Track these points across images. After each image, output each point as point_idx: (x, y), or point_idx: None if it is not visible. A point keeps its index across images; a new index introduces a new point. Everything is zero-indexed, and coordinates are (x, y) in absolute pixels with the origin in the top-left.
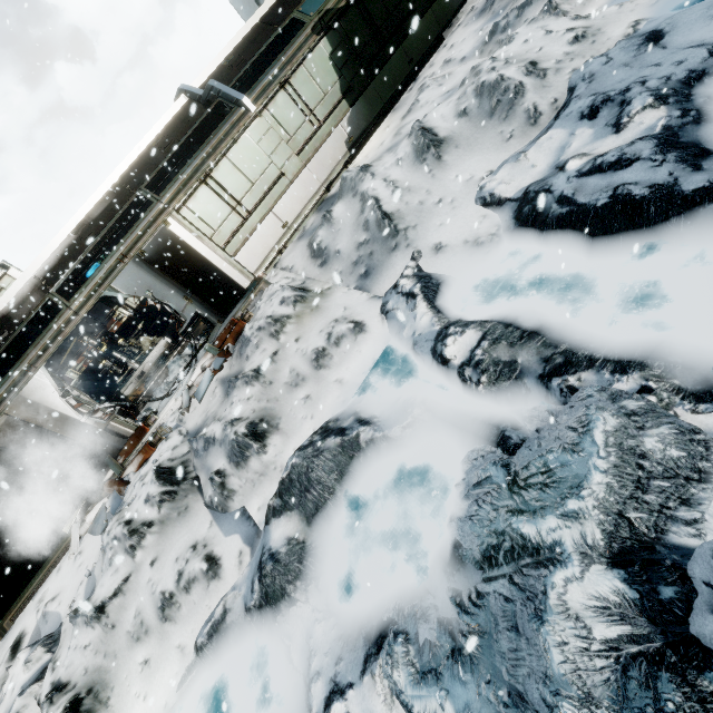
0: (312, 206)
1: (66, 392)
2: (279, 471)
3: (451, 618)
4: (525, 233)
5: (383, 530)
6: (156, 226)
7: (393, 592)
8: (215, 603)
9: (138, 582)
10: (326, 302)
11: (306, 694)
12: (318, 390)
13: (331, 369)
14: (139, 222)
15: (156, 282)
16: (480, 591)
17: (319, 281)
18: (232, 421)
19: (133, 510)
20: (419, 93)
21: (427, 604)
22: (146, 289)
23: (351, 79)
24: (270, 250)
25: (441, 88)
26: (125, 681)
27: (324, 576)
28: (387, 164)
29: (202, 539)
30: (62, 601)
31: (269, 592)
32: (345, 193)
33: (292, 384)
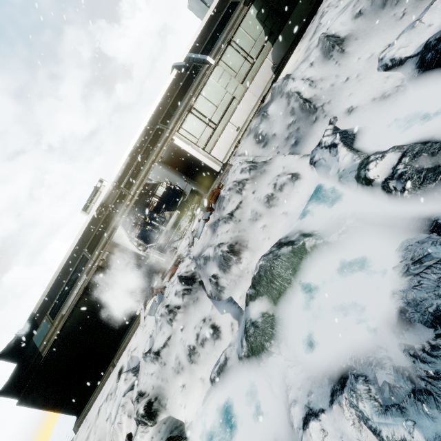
0: (253, 114)
1: (132, 239)
2: (250, 274)
3: (406, 367)
4: (429, 75)
5: (332, 307)
6: (167, 142)
7: (347, 348)
8: (219, 354)
9: (175, 339)
10: (270, 167)
11: (287, 415)
12: (270, 221)
13: (278, 206)
14: (159, 142)
15: (170, 173)
16: (434, 344)
17: (263, 156)
18: (218, 245)
19: (169, 300)
20: (320, 19)
21: (380, 356)
22: (165, 177)
23: (271, 27)
24: (230, 146)
25: (337, 8)
26: (173, 395)
27: (290, 338)
28: (302, 69)
29: (208, 316)
30: (139, 350)
31: (253, 346)
32: (275, 97)
33: (253, 220)
